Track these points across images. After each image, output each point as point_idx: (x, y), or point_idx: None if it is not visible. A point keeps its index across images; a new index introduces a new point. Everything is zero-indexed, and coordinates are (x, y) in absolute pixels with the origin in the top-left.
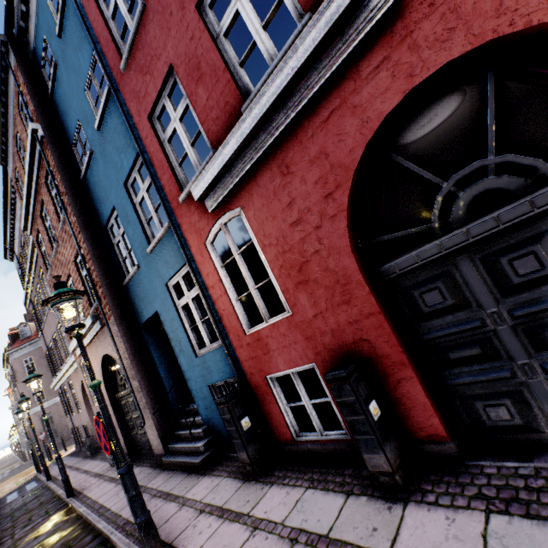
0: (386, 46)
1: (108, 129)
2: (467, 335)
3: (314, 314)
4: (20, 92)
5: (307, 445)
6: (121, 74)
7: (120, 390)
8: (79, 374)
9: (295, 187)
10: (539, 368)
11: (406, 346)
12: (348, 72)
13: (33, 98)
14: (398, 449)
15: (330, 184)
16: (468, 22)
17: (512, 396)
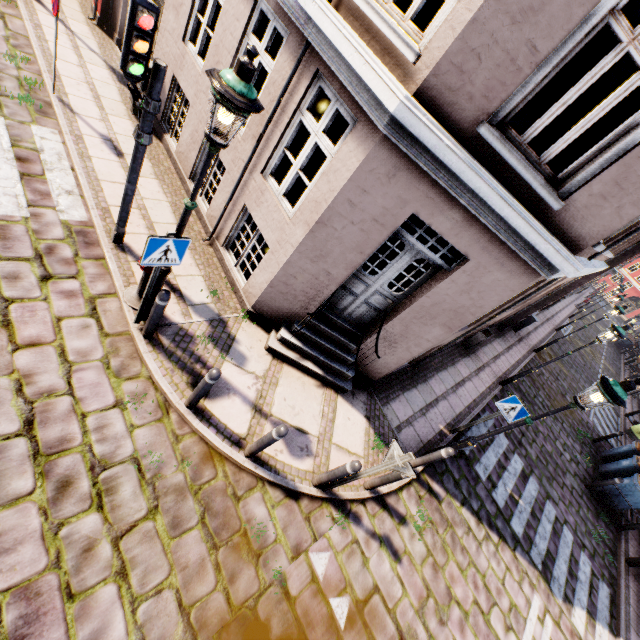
0: None
1: None
2: None
3: None
4: None
5: None
6: None
7: None
8: None
9: None
10: None
11: None
12: None
13: None
14: None
15: None
16: None
17: None
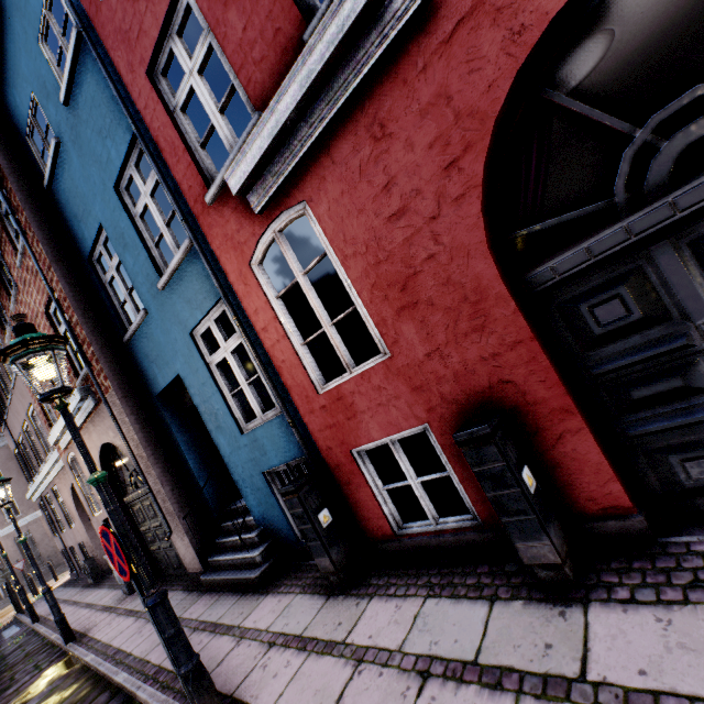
0: None
1: (82, 102)
2: (663, 361)
3: (427, 352)
4: None
5: (416, 539)
6: (96, 5)
7: (130, 491)
8: (66, 476)
9: (396, 158)
10: None
11: (568, 386)
12: None
13: None
14: (562, 531)
15: (455, 146)
16: None
17: None
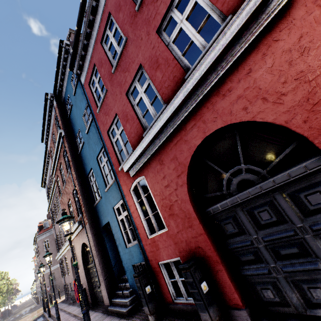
0: (194, 120)
1: (91, 134)
2: (247, 248)
3: (177, 231)
4: (56, 116)
5: (179, 305)
6: (97, 114)
7: (89, 263)
8: (70, 252)
9: (165, 170)
10: (280, 269)
11: (220, 252)
12: (182, 127)
13: (61, 119)
14: (218, 311)
15: (179, 171)
16: (221, 116)
17: (272, 284)
